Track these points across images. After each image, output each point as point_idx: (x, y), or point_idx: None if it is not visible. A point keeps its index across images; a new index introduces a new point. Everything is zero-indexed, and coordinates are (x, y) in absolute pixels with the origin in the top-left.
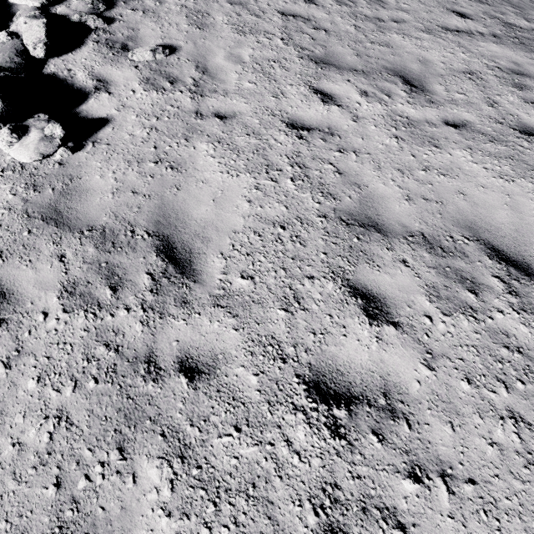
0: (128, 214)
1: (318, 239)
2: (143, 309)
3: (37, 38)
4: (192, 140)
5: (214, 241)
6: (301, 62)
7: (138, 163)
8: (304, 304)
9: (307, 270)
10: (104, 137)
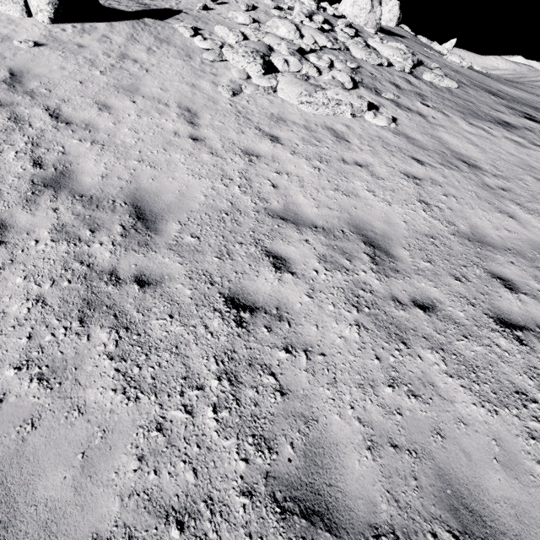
0: (438, 149)
1: (515, 167)
2: (472, 174)
3: (347, 80)
4: (436, 131)
5: (478, 161)
6: (455, 112)
7: (424, 134)
8: (525, 180)
9: (519, 173)
10: (401, 123)
